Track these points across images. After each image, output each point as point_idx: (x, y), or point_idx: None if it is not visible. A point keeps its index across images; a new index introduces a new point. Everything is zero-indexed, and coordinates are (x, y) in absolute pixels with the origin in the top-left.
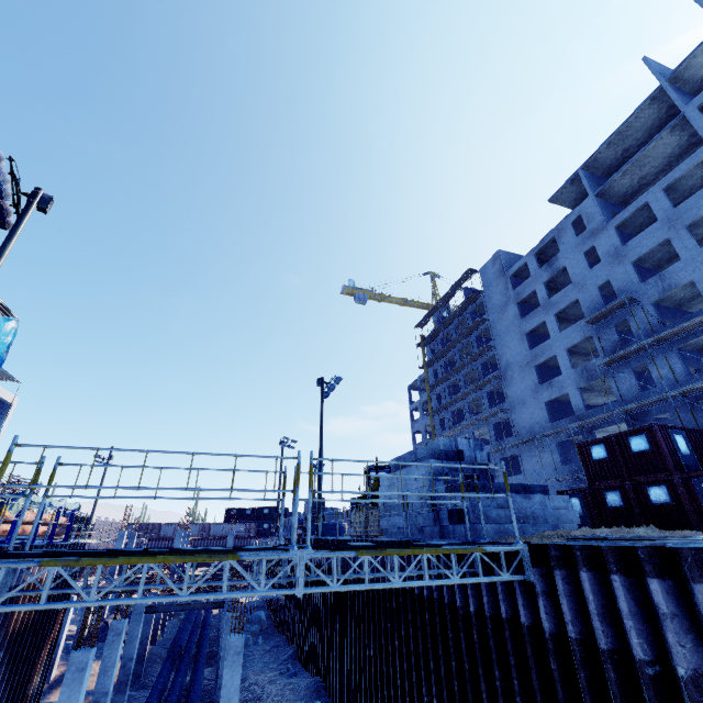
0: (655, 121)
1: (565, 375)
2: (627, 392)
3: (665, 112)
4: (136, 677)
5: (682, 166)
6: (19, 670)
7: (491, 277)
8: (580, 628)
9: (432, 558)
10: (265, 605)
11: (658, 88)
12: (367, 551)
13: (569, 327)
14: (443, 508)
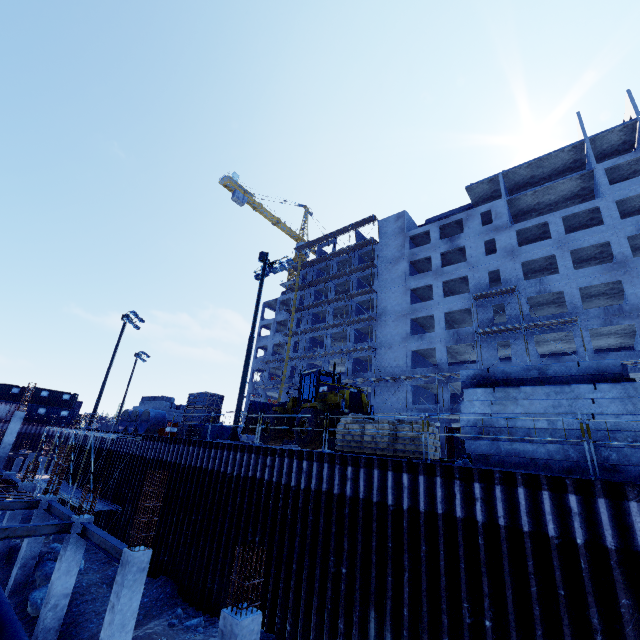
0: (561, 166)
1: (437, 333)
2: (487, 359)
3: (570, 163)
4: None
5: (582, 206)
6: None
7: (391, 231)
8: None
9: None
10: None
11: (582, 141)
12: None
13: (453, 296)
14: None
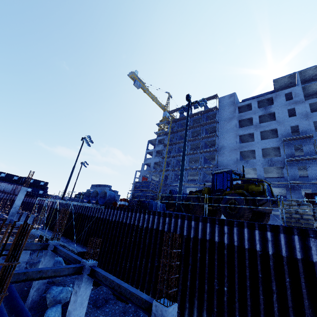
0: None
1: (257, 159)
2: (291, 176)
3: None
4: None
5: None
6: None
7: (226, 103)
8: None
9: None
10: None
11: None
12: None
13: (267, 139)
14: None
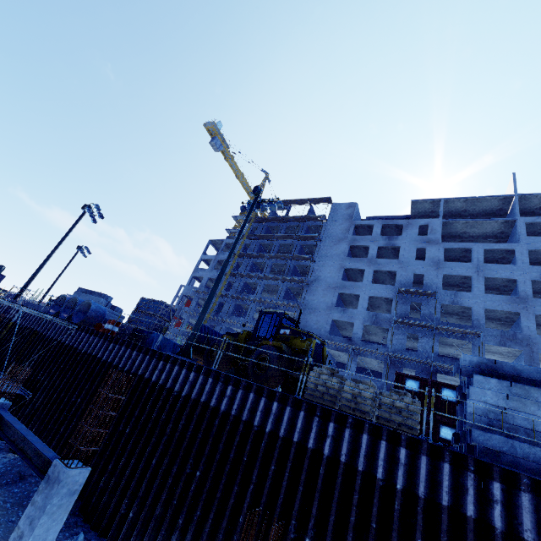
0: (489, 209)
1: (359, 311)
2: (396, 345)
3: (496, 209)
4: None
5: (501, 245)
6: None
7: (340, 215)
8: None
9: None
10: None
11: (512, 195)
12: None
13: (380, 284)
14: None
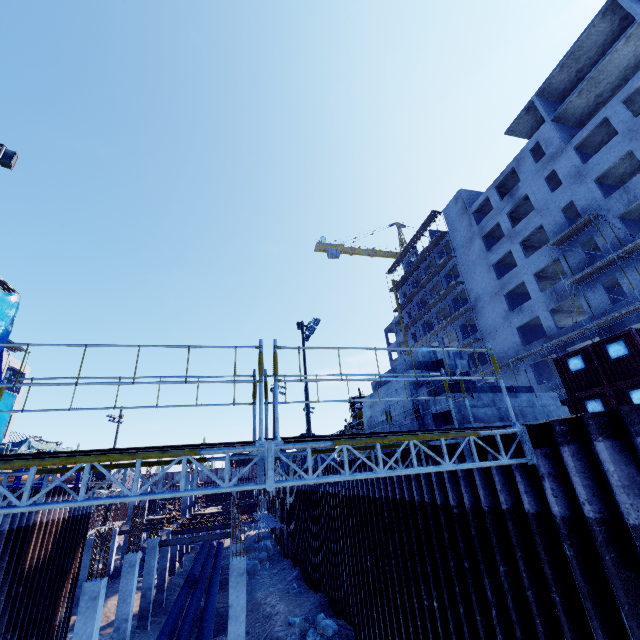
0: (607, 36)
1: (534, 299)
2: (598, 307)
3: (617, 25)
4: (159, 604)
5: None
6: (41, 603)
7: (454, 216)
8: (599, 506)
9: (419, 444)
10: (271, 535)
11: None
12: (345, 440)
13: (535, 253)
14: (427, 413)
